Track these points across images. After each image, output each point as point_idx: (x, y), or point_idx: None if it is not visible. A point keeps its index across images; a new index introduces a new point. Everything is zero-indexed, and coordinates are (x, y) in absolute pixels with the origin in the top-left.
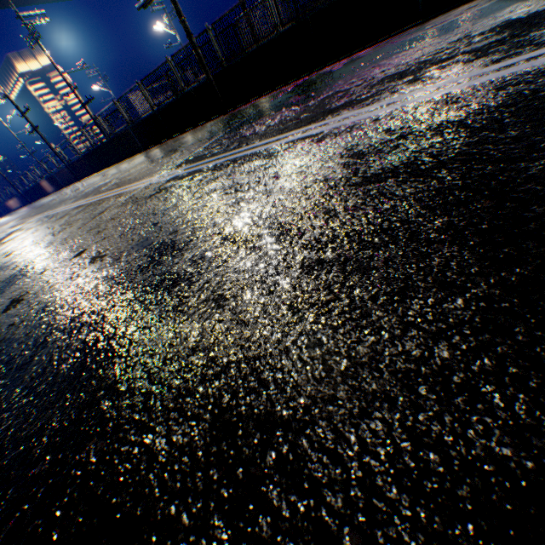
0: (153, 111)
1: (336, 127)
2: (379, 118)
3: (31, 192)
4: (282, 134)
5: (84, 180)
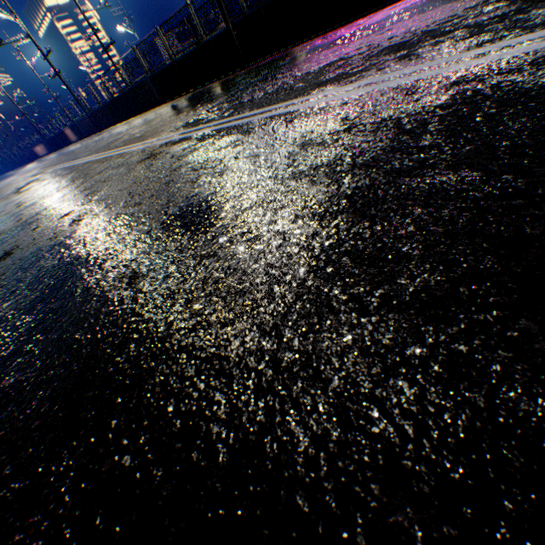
0: (172, 62)
1: (312, 106)
2: (348, 102)
3: (56, 139)
4: (269, 107)
5: (104, 132)
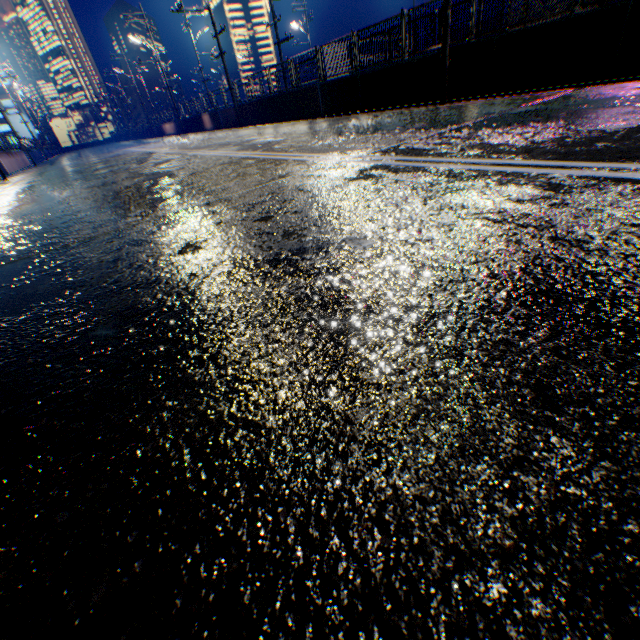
0: (354, 74)
1: None
2: None
3: (189, 122)
4: (565, 161)
5: (246, 129)
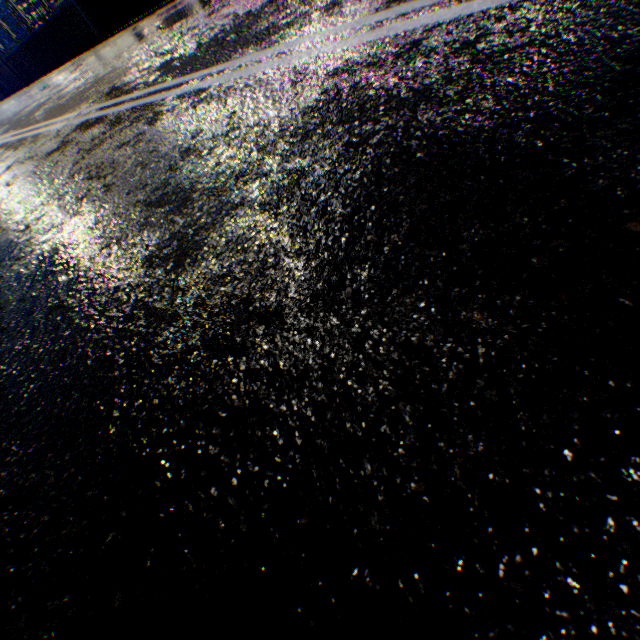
0: None
1: (223, 83)
2: (251, 84)
3: None
4: (191, 74)
5: (33, 87)
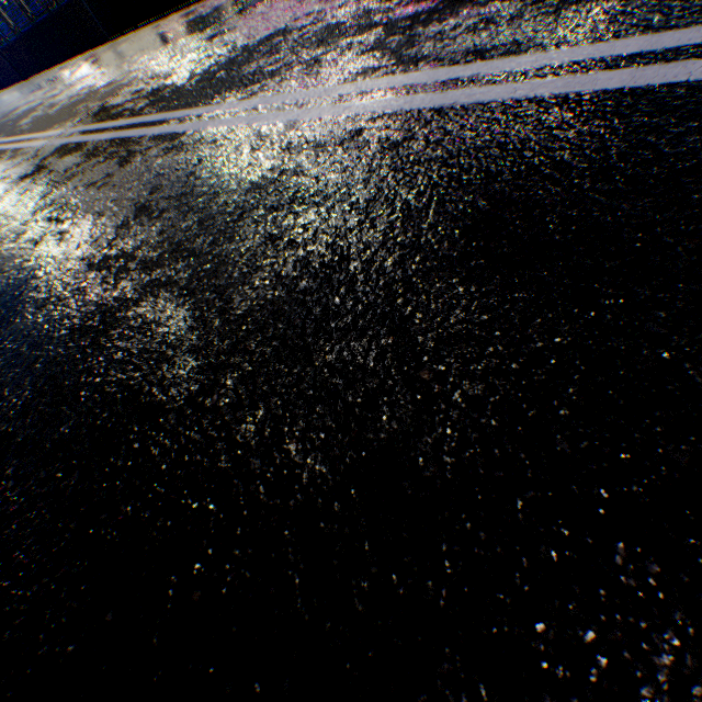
0: None
1: (197, 131)
2: (219, 139)
3: None
4: (174, 111)
5: (30, 82)
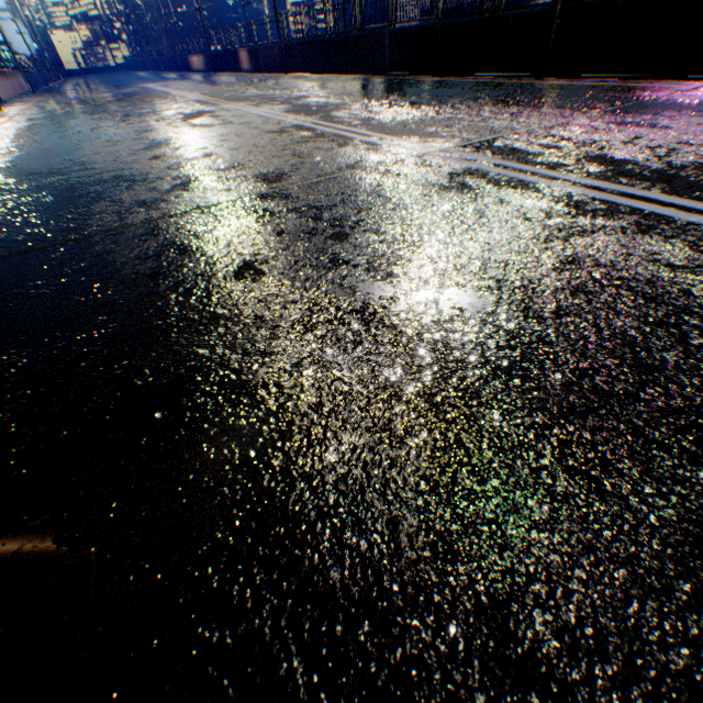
0: (435, 23)
1: None
2: None
3: (222, 57)
4: None
5: (293, 77)
